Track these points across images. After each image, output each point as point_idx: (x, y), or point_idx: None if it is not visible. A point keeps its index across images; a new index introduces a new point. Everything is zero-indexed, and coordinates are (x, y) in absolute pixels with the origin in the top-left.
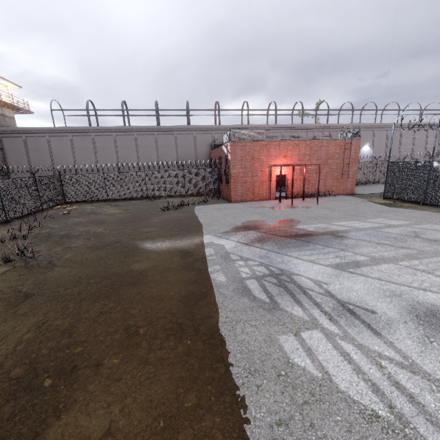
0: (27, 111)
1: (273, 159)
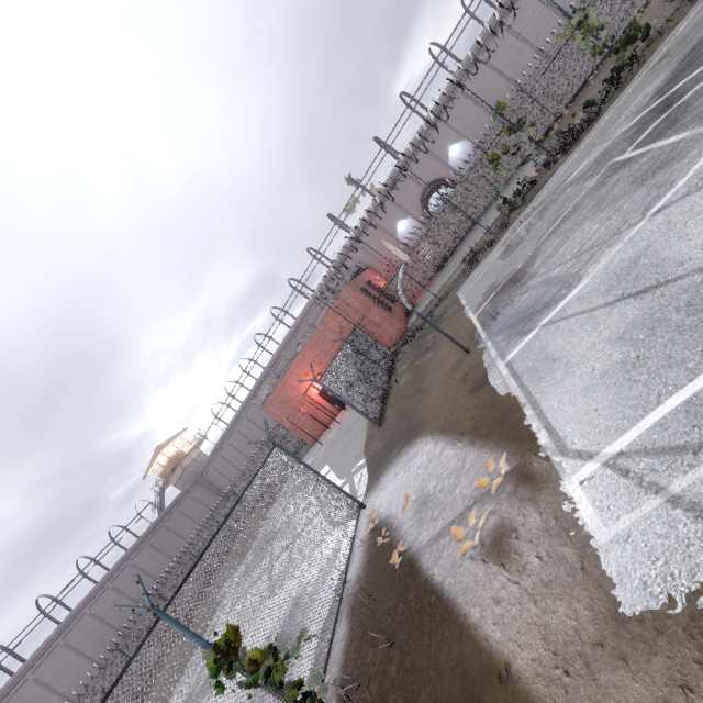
0: (202, 440)
1: (301, 386)
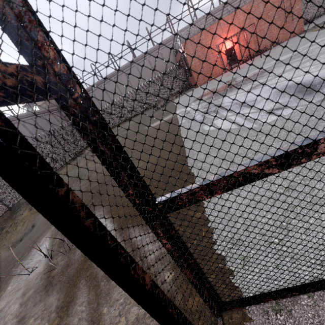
0: None
1: (218, 38)
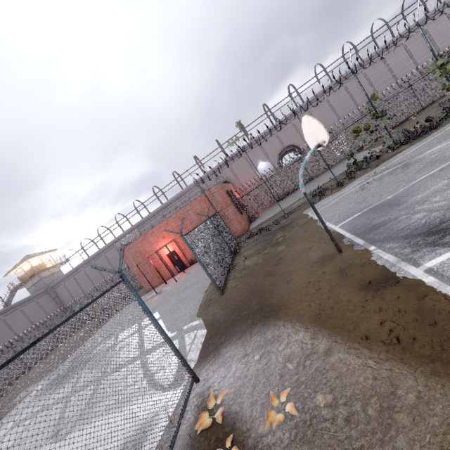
0: (64, 261)
1: (156, 244)
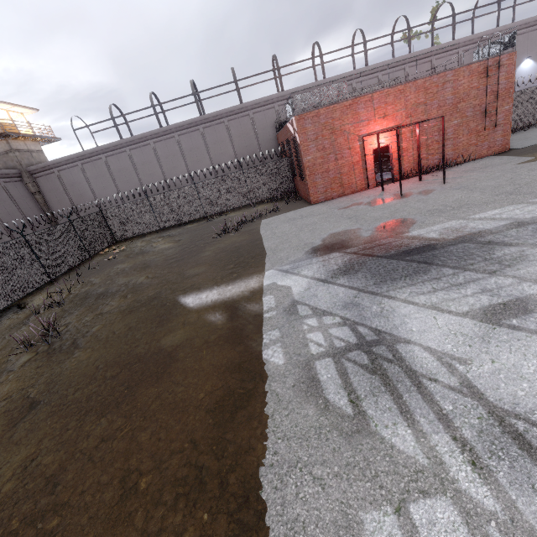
0: (53, 138)
1: (365, 125)
